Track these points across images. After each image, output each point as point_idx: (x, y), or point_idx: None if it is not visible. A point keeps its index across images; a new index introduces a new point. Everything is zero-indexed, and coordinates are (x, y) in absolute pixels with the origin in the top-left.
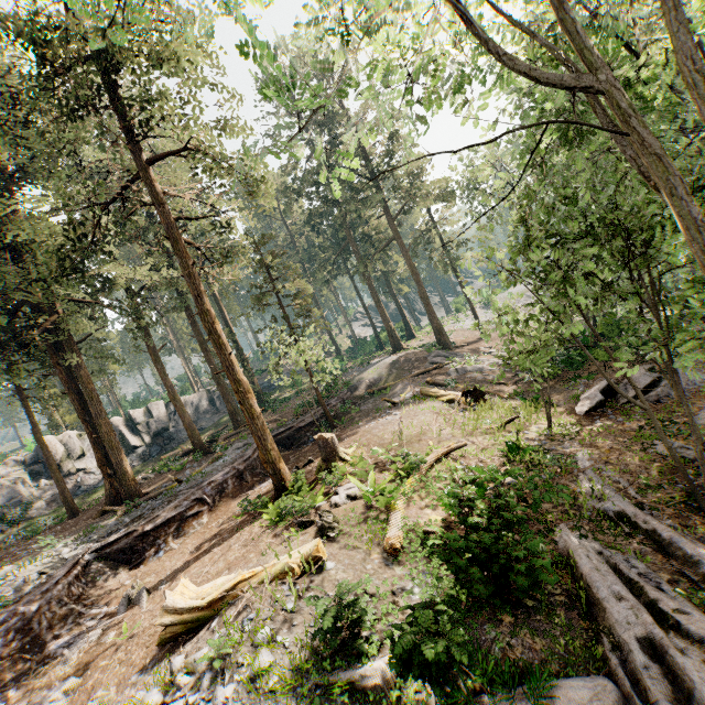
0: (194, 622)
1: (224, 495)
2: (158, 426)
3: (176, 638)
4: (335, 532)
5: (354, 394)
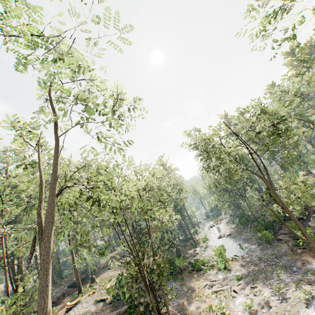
0: (72, 307)
1: (59, 300)
2: (10, 292)
3: (68, 311)
4: (97, 289)
5: (97, 268)
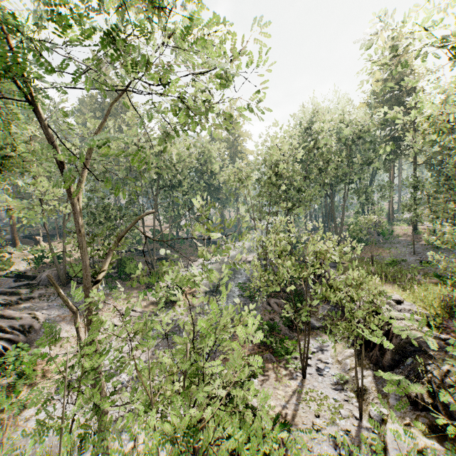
0: None
1: None
2: None
3: None
4: (15, 254)
5: None
